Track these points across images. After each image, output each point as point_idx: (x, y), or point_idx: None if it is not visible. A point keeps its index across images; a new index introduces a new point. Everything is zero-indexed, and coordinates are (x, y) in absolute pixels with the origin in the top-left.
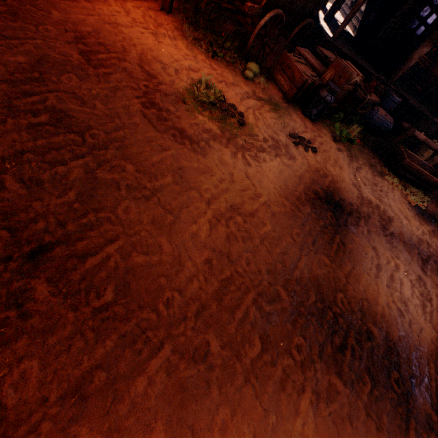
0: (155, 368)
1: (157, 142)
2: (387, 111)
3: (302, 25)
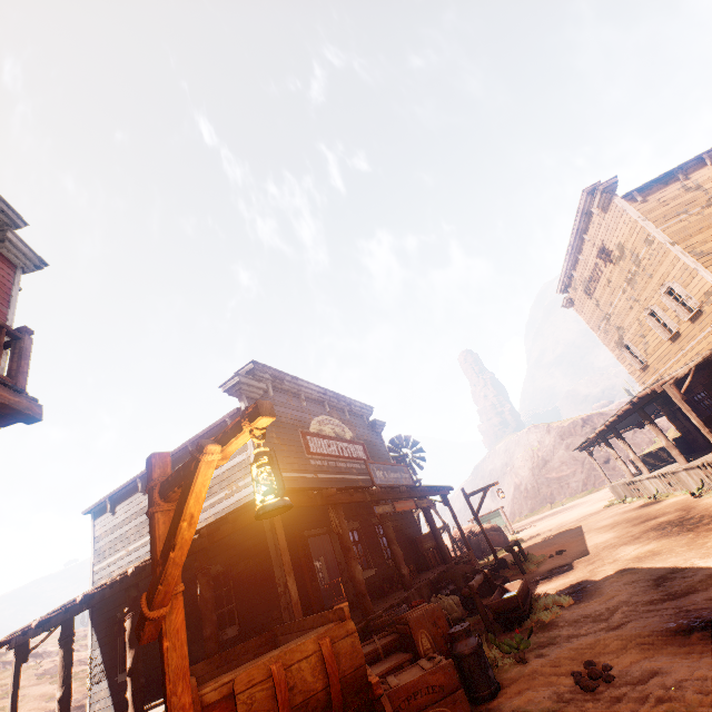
0: None
1: None
2: None
3: None
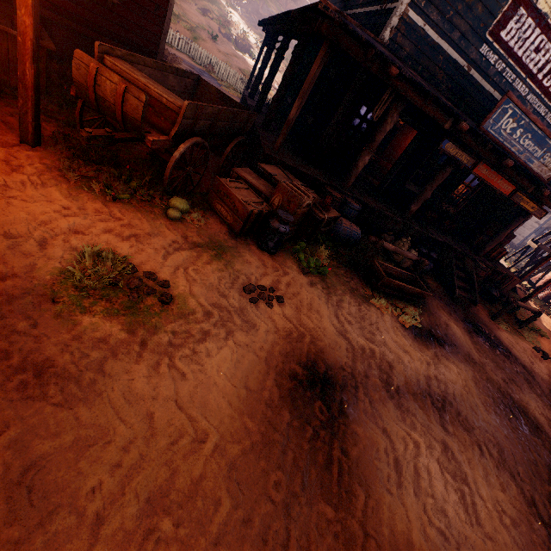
0: None
1: None
2: (350, 219)
3: (234, 144)
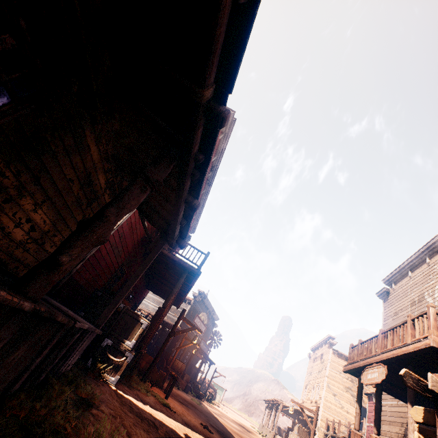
0: None
1: (214, 416)
2: None
3: None
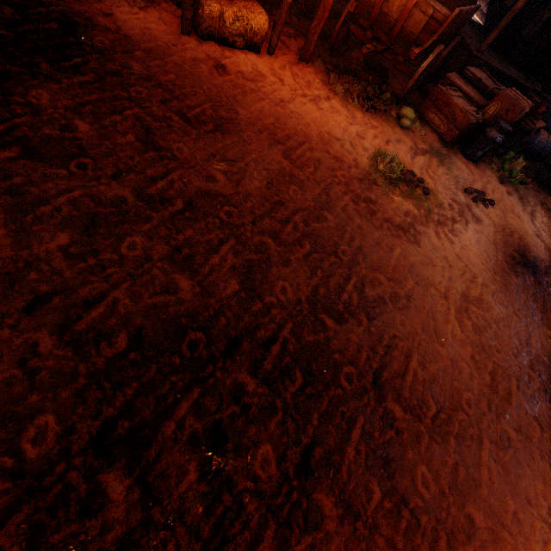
0: (486, 458)
1: (383, 242)
2: (545, 129)
3: (451, 47)
